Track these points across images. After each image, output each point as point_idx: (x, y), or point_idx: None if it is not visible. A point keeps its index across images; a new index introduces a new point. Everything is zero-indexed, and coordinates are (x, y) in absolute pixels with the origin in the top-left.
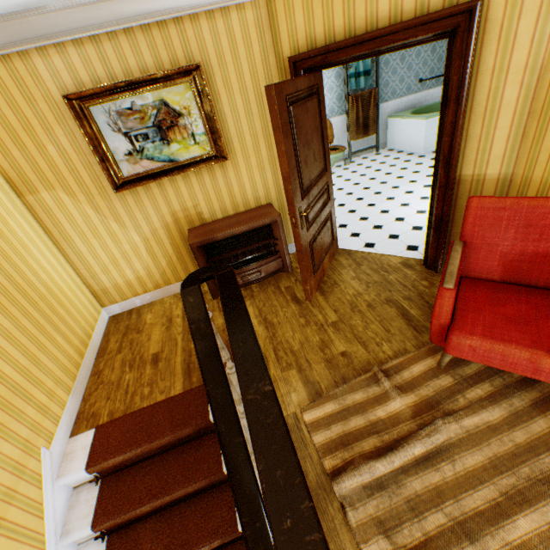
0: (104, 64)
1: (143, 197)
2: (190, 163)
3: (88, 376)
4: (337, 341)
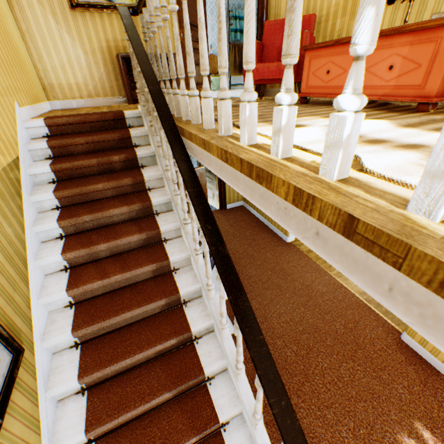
0: None
1: (89, 21)
2: None
3: (39, 114)
4: None
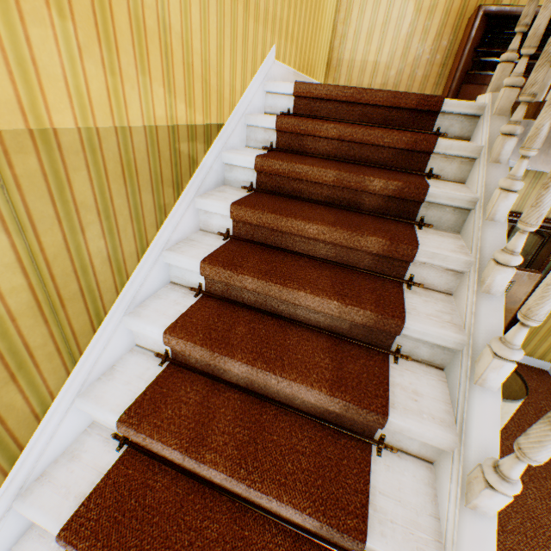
0: None
1: None
2: None
3: None
4: None
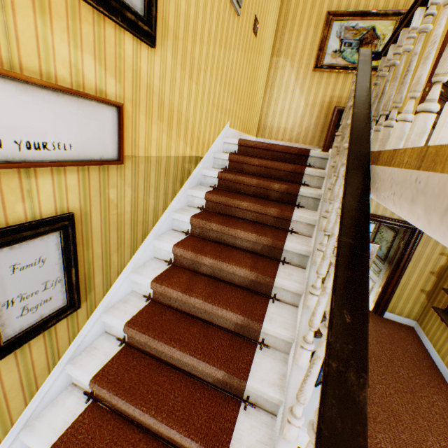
0: (356, 2)
1: (323, 80)
2: None
3: None
4: None
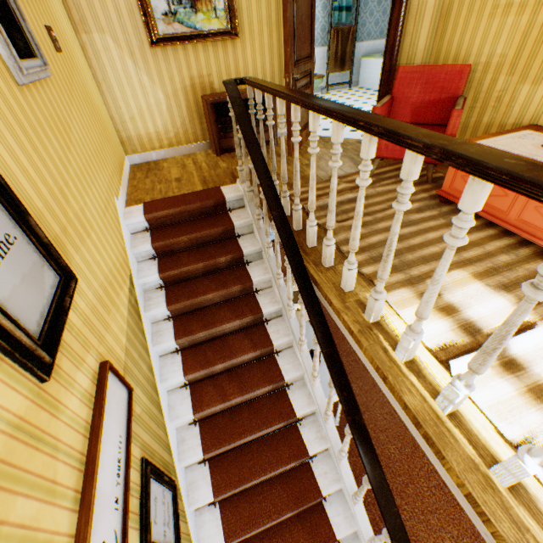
0: None
1: (171, 57)
2: (210, 35)
3: (127, 187)
4: (308, 171)
